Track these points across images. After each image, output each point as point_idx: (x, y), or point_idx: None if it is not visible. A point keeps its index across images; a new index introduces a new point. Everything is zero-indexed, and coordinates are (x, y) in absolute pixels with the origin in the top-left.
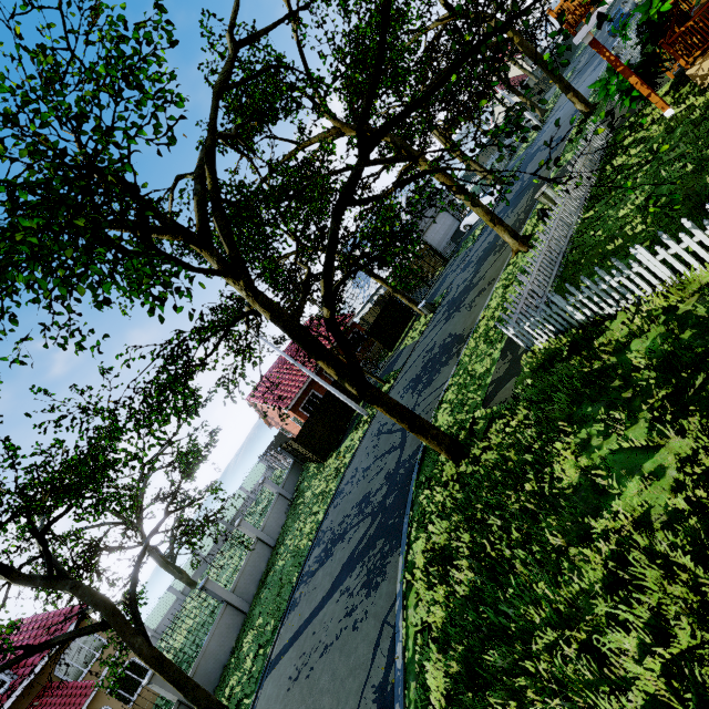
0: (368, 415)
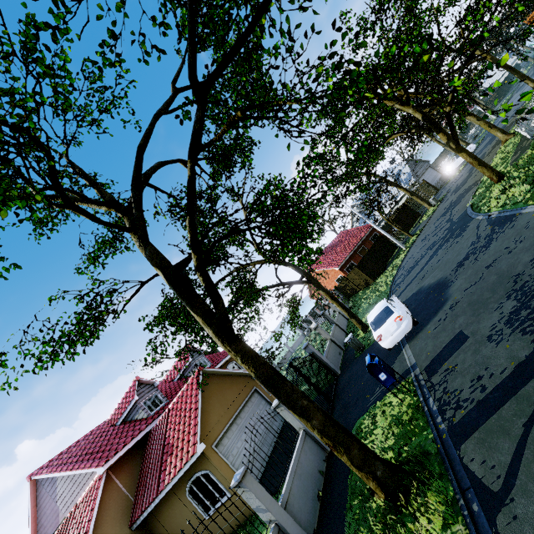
0: (406, 247)
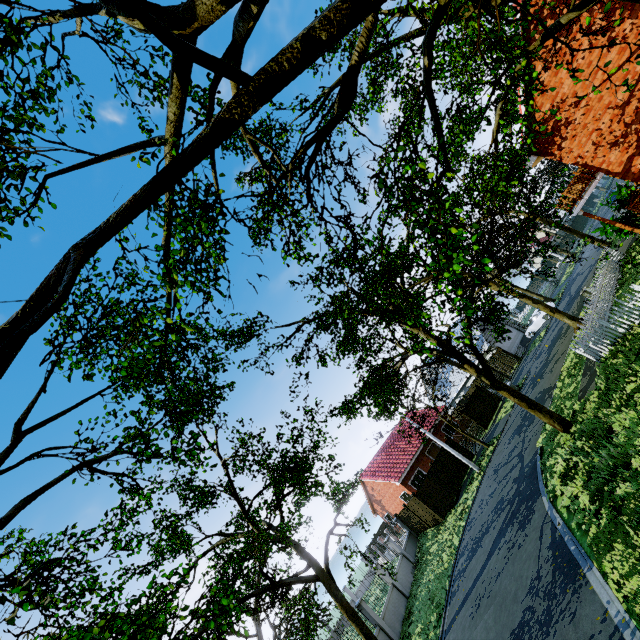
0: (479, 469)
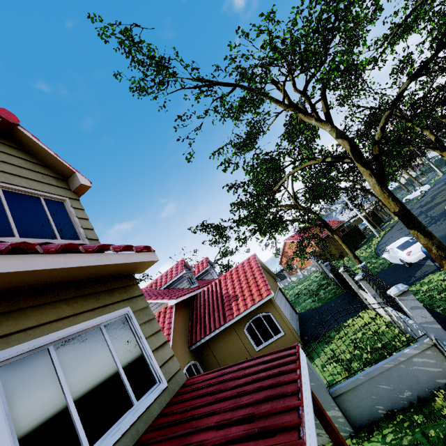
0: (379, 235)
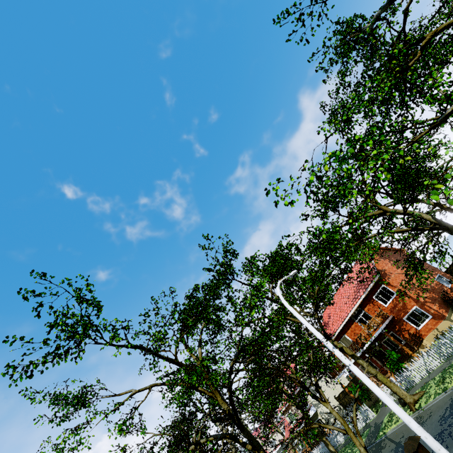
0: None
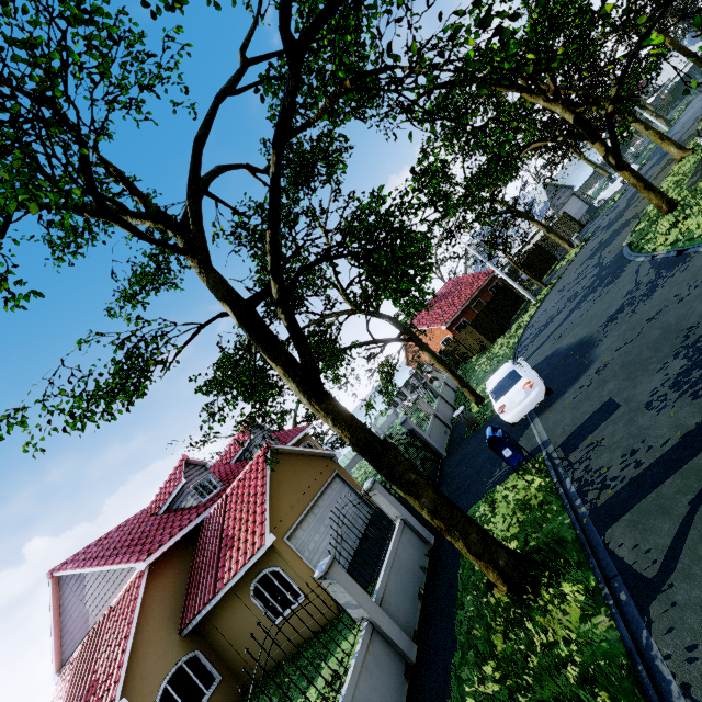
0: (537, 301)
